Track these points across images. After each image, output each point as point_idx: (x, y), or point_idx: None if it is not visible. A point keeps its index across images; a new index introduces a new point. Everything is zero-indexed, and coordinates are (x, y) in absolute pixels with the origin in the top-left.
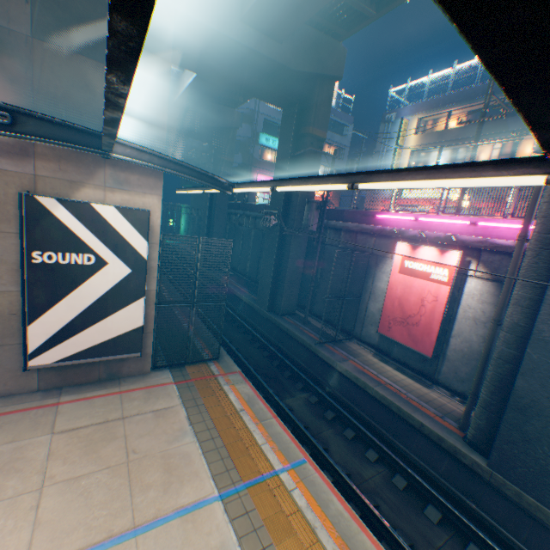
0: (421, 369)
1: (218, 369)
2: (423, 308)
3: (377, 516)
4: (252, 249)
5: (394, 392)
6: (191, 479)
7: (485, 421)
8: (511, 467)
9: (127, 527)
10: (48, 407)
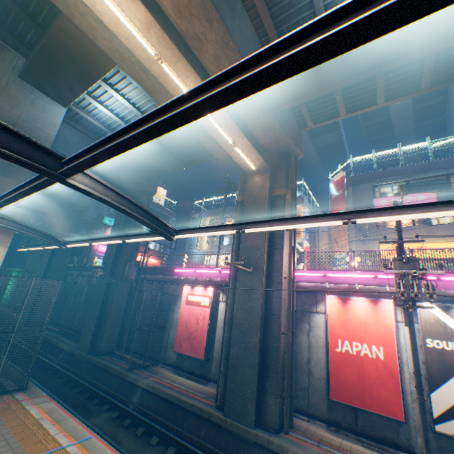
0: (202, 372)
1: (24, 396)
2: (199, 325)
3: None
4: (83, 303)
5: (180, 389)
6: None
7: (224, 385)
8: (234, 408)
9: None
10: None
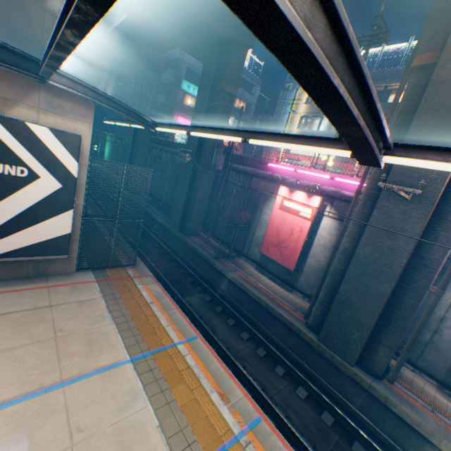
0: (286, 279)
1: (134, 272)
2: (292, 236)
3: (243, 372)
4: (168, 180)
5: (266, 294)
6: (109, 349)
7: (320, 312)
8: (331, 340)
9: (56, 381)
10: None
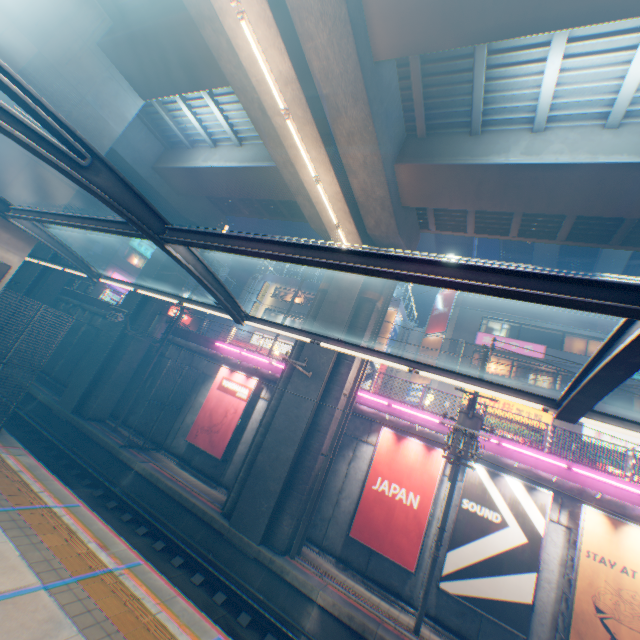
0: (214, 473)
1: None
2: (227, 418)
3: None
4: (75, 346)
5: (183, 485)
6: None
7: (238, 493)
8: (243, 519)
9: None
10: None
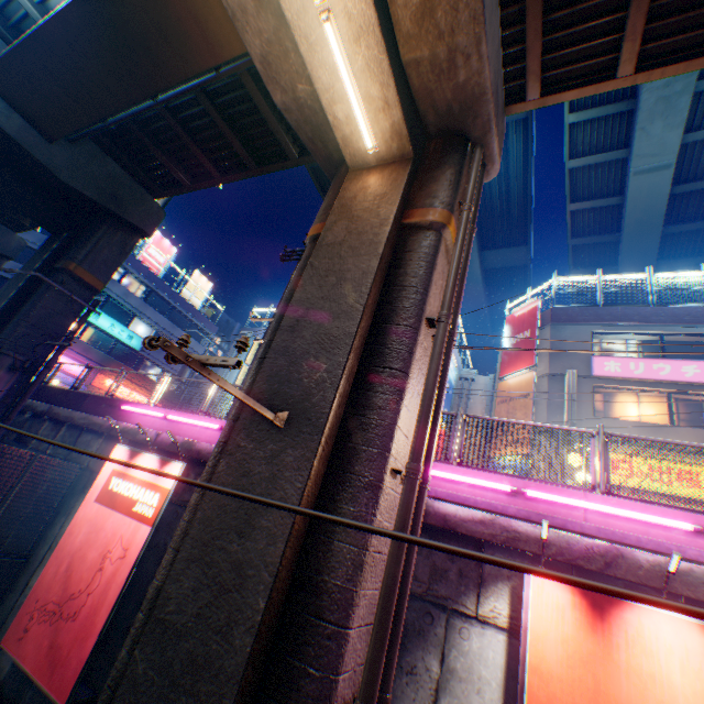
0: None
1: None
2: (101, 575)
3: None
4: None
5: None
6: None
7: None
8: None
9: None
10: None
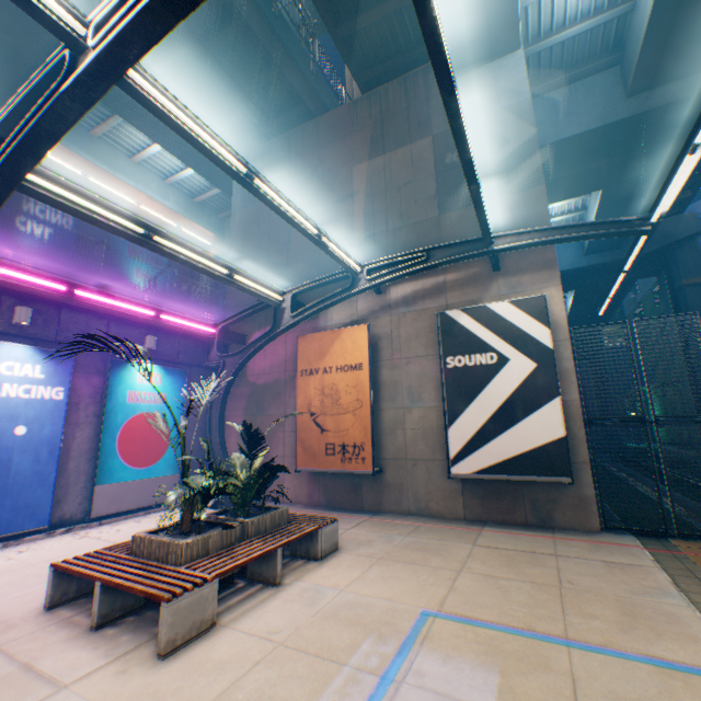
0: None
1: None
2: None
3: None
4: None
5: None
6: (677, 639)
7: None
8: None
9: (553, 632)
10: (470, 529)
